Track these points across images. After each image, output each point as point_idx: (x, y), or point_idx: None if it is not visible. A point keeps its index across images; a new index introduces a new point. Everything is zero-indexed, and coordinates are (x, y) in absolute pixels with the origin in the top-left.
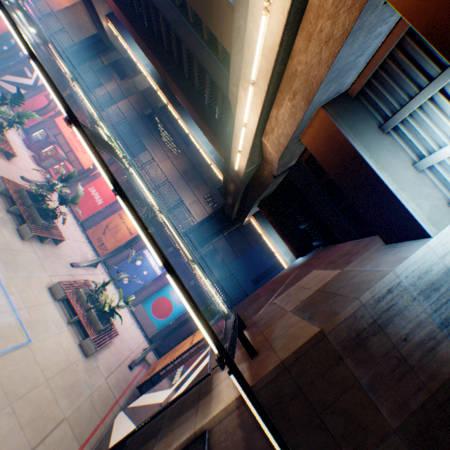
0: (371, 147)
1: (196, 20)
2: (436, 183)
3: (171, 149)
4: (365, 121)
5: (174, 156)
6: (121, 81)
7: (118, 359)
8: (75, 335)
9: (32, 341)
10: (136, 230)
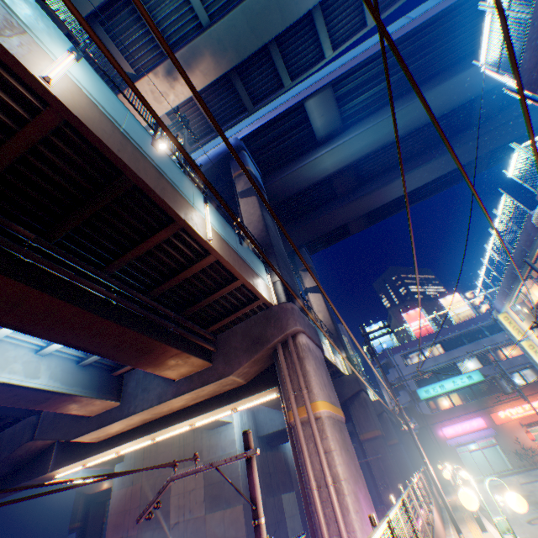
0: None
1: None
2: None
3: None
4: None
5: None
6: None
7: None
8: None
9: None
10: None
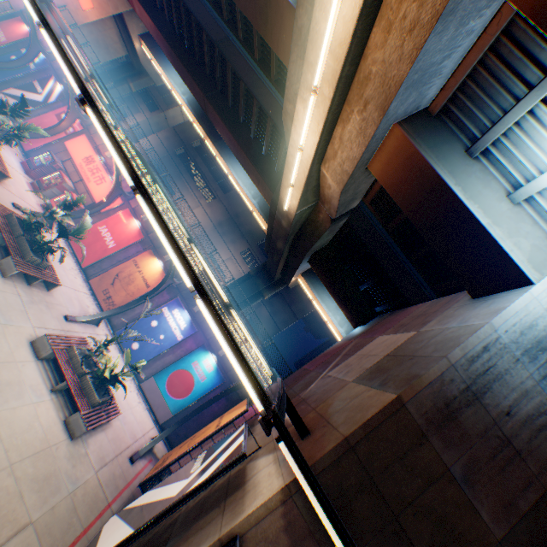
0: (457, 173)
1: (246, 37)
2: (537, 219)
3: (204, 195)
4: (449, 143)
5: (207, 203)
6: (151, 114)
7: (116, 447)
8: (60, 407)
9: None
10: (155, 282)
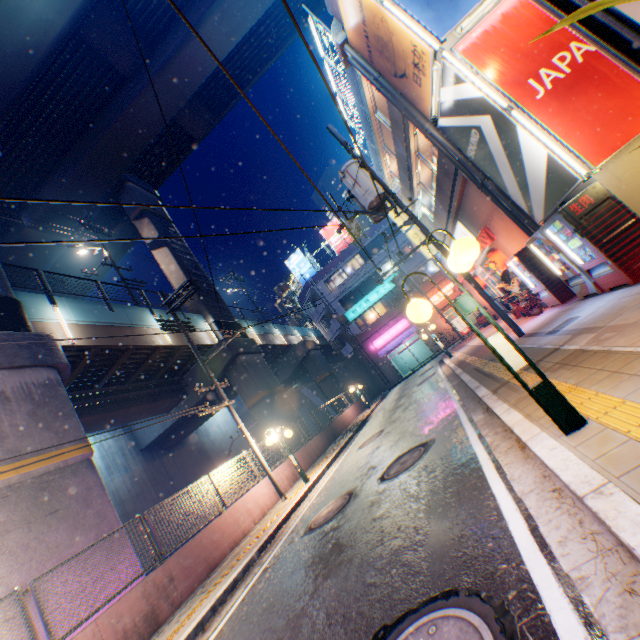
0: None
1: None
2: None
3: None
4: None
5: None
6: None
7: None
8: None
9: None
10: None
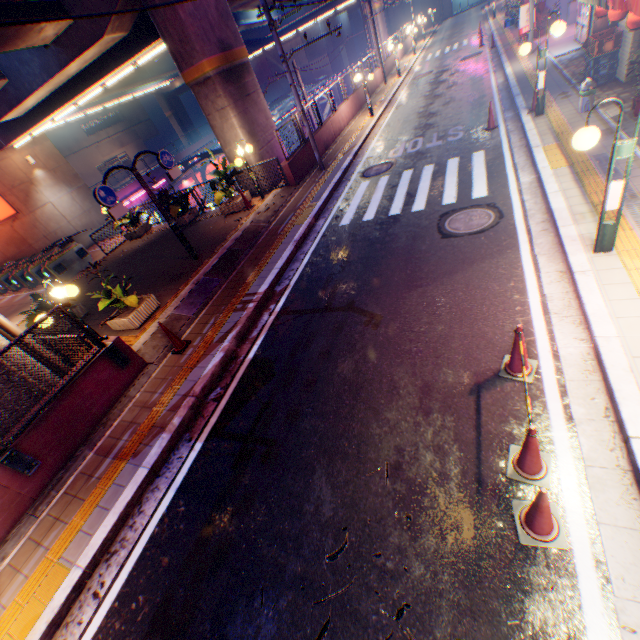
0: None
1: None
2: None
3: None
4: None
5: None
6: None
7: None
8: None
9: None
10: None
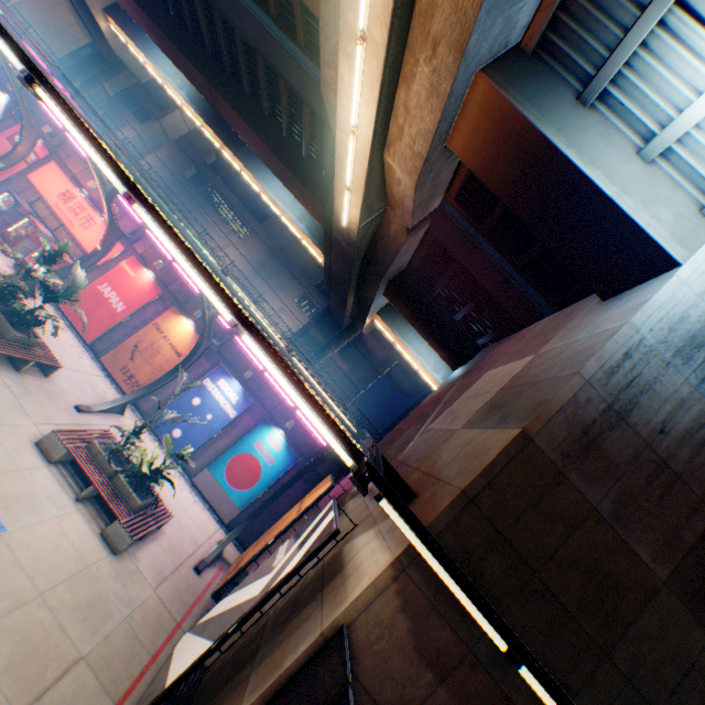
0: (568, 130)
1: None
2: (678, 179)
3: (234, 230)
4: (553, 90)
5: (240, 240)
6: (142, 126)
7: (175, 558)
8: (92, 519)
9: (8, 529)
10: (188, 349)
